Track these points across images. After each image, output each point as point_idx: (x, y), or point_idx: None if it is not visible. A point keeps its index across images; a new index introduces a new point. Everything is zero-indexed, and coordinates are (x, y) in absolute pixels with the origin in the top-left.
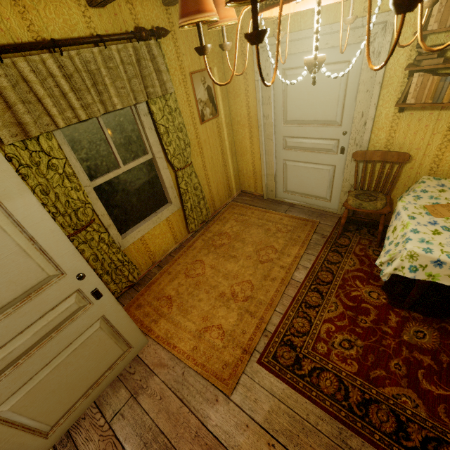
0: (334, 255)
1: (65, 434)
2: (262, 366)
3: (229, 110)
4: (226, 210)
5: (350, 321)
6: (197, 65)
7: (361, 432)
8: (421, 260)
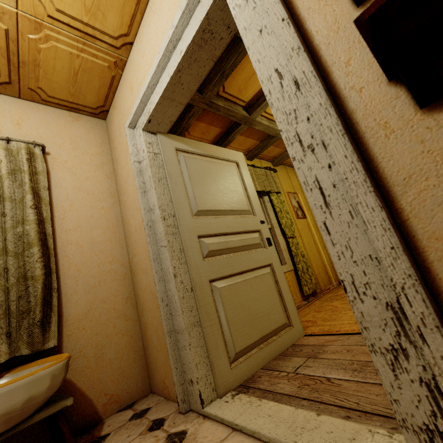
0: None
1: (241, 387)
2: None
3: (312, 217)
4: (332, 289)
5: None
6: (290, 190)
7: None
8: None
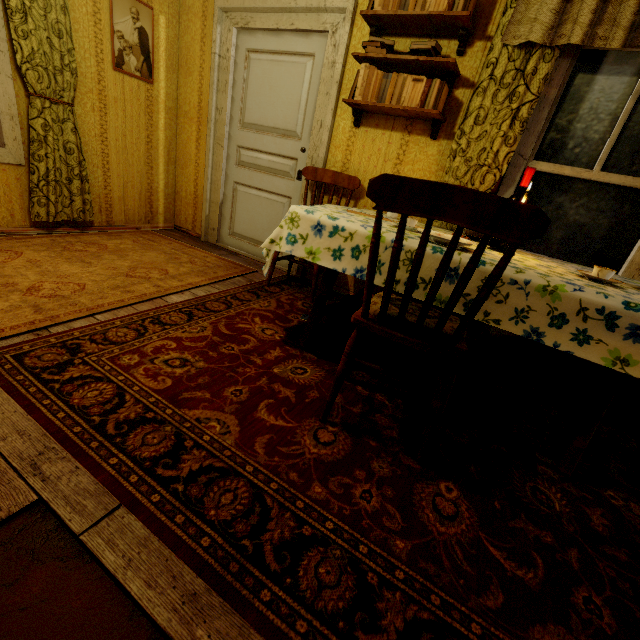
0: (248, 295)
1: None
2: None
3: (177, 92)
4: (131, 232)
5: (208, 345)
6: None
7: (89, 453)
8: (303, 227)
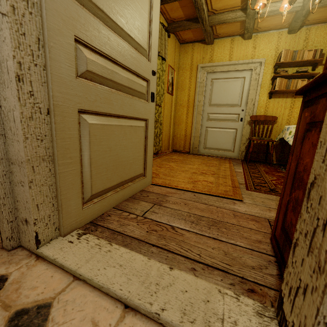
0: (251, 166)
1: (88, 224)
2: (252, 191)
3: (176, 97)
4: (168, 154)
5: None
6: (171, 64)
7: None
8: None
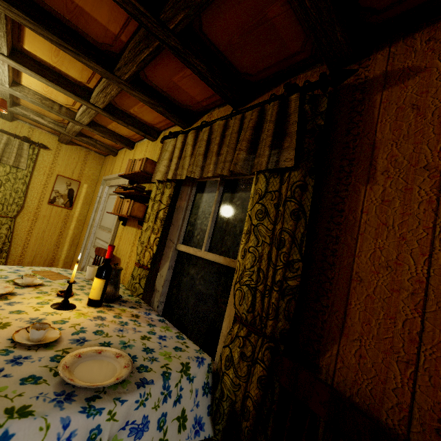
0: None
1: None
2: None
3: (88, 213)
4: None
5: None
6: (69, 175)
7: None
8: None
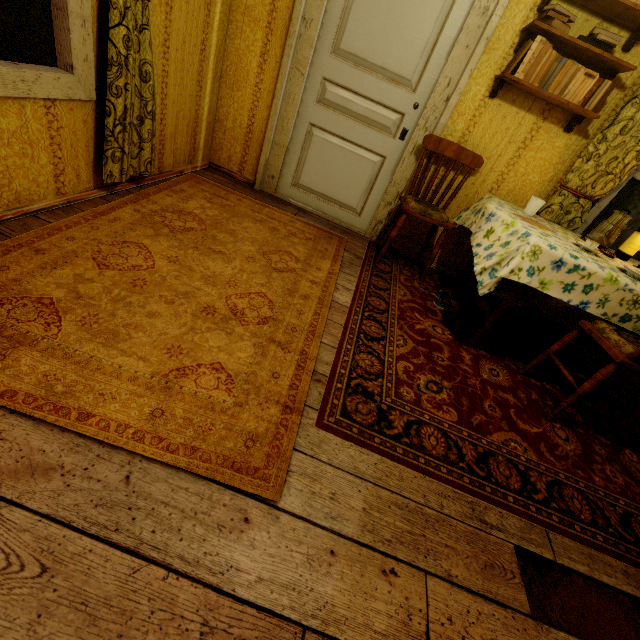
0: (379, 280)
1: None
2: (329, 431)
3: None
4: (185, 181)
5: (427, 359)
6: None
7: (495, 498)
8: (541, 260)
